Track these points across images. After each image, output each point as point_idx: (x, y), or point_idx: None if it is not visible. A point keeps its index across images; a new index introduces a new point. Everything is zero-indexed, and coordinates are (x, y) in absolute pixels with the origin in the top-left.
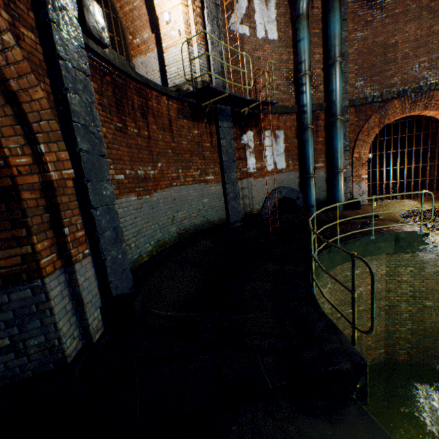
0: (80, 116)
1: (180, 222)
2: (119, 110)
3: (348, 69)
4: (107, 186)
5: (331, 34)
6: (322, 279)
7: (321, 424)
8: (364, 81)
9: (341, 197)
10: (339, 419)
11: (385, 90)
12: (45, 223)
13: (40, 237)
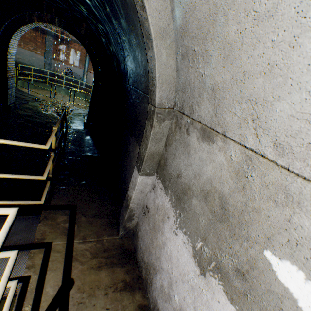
0: None
1: (18, 59)
2: None
3: None
4: None
5: None
6: (58, 96)
7: None
8: None
9: None
10: None
11: None
12: None
13: None
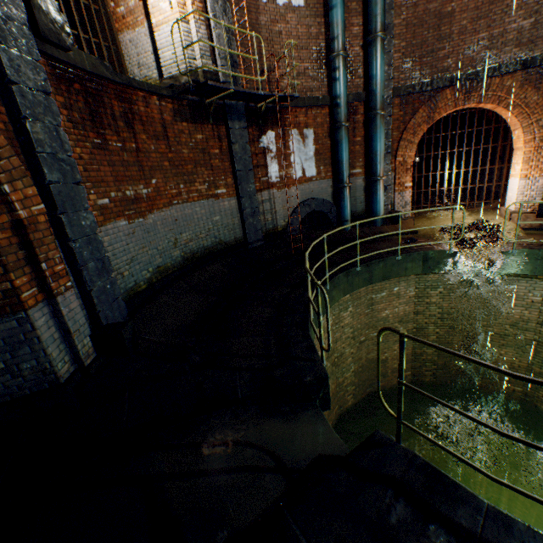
0: (45, 144)
1: (185, 245)
2: (95, 123)
3: (394, 47)
4: (86, 216)
5: None
6: (342, 303)
7: (277, 422)
8: (413, 64)
9: (379, 210)
10: (294, 419)
11: (436, 76)
12: (22, 260)
13: (18, 274)
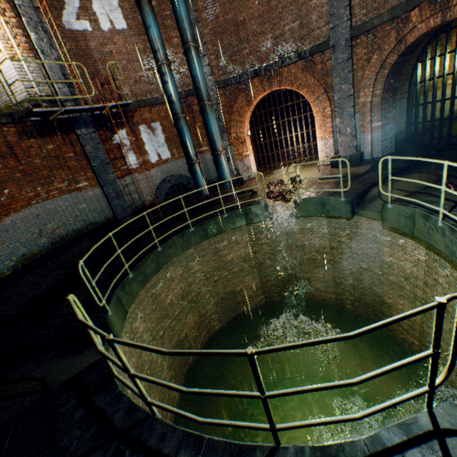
0: None
1: (53, 233)
2: None
3: (209, 51)
4: None
5: (179, 17)
6: (188, 256)
7: (65, 359)
8: (226, 62)
9: (226, 177)
10: (80, 354)
11: (245, 70)
12: None
13: None
